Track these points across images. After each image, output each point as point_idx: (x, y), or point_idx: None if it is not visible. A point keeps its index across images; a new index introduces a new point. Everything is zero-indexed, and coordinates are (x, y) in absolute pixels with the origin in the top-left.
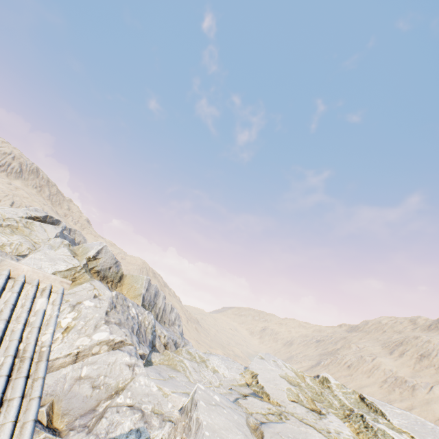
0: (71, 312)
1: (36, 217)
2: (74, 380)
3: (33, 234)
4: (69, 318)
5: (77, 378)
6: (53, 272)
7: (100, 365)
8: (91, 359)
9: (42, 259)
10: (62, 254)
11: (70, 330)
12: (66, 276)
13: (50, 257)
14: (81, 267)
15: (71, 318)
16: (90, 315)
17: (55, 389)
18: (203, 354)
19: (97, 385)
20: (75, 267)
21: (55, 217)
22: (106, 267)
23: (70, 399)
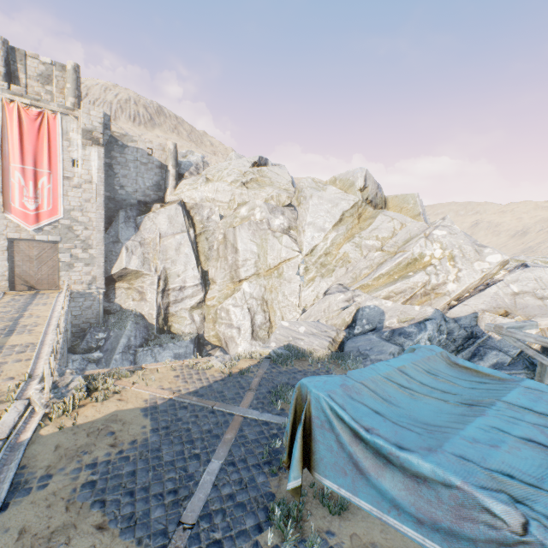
0: (432, 244)
1: (254, 163)
2: (510, 296)
3: (275, 182)
4: (437, 249)
5: (511, 294)
6: (341, 213)
7: (525, 282)
8: (510, 279)
9: (322, 204)
10: (334, 193)
11: (453, 259)
12: (351, 214)
13: (326, 200)
14: (361, 202)
15: (438, 249)
16: (454, 243)
17: (498, 304)
18: (546, 259)
19: (541, 297)
20: (356, 203)
21: (263, 157)
22: (374, 195)
23: (524, 309)
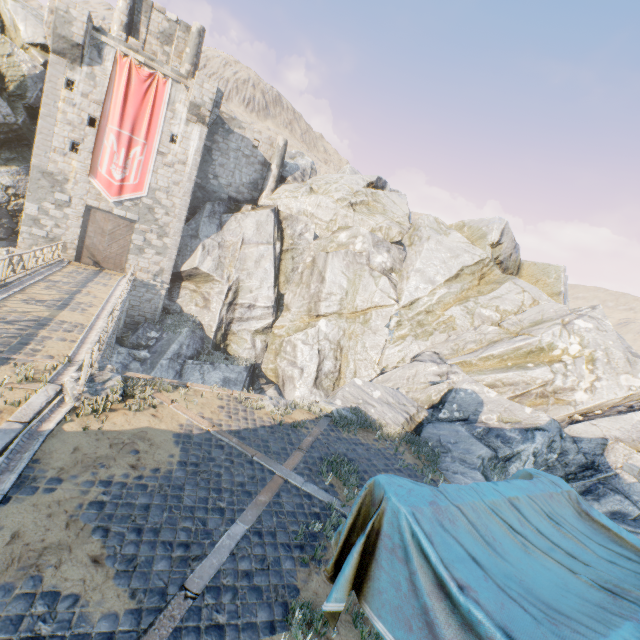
0: (569, 336)
1: (370, 184)
2: None
3: (388, 211)
4: (574, 344)
5: None
6: (460, 268)
7: None
8: None
9: (439, 250)
10: (457, 242)
11: (593, 362)
12: (472, 272)
13: (446, 247)
14: (488, 260)
15: (576, 344)
16: (600, 343)
17: (639, 436)
18: None
19: None
20: (482, 260)
21: (382, 178)
22: (507, 255)
23: None
